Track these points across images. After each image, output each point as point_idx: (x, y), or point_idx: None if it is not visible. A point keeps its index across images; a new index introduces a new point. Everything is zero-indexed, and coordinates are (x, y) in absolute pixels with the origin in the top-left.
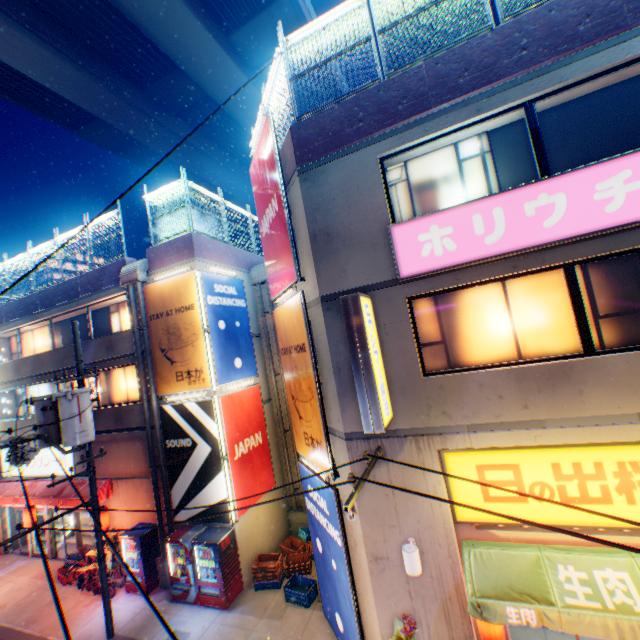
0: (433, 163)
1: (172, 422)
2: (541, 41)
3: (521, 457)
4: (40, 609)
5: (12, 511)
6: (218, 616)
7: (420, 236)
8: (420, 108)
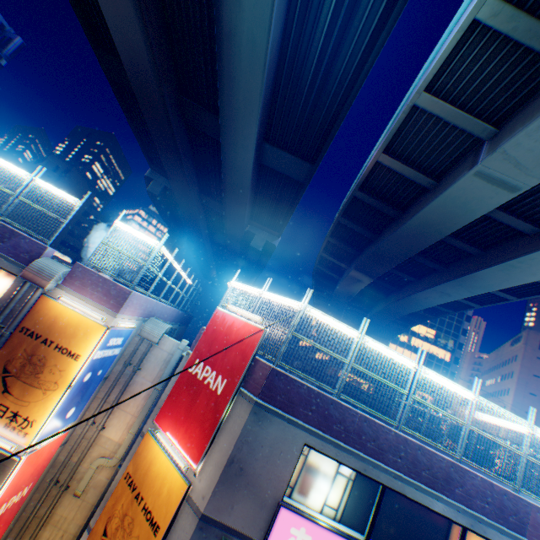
0: (325, 458)
1: None
2: (408, 460)
3: None
4: None
5: None
6: None
7: (293, 527)
8: (343, 437)
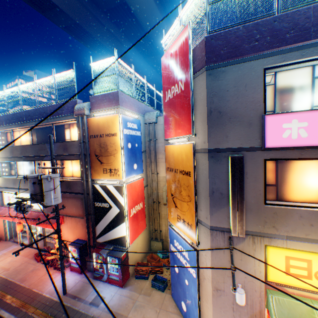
0: (294, 76)
1: (99, 194)
2: None
3: (314, 257)
4: (27, 274)
5: (9, 221)
6: (118, 290)
7: (284, 124)
8: (302, 38)
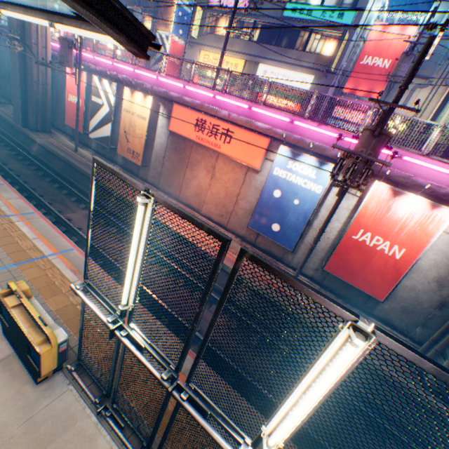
0: None
1: (157, 40)
2: None
3: (210, 55)
4: None
5: None
6: None
7: (214, 0)
8: None
